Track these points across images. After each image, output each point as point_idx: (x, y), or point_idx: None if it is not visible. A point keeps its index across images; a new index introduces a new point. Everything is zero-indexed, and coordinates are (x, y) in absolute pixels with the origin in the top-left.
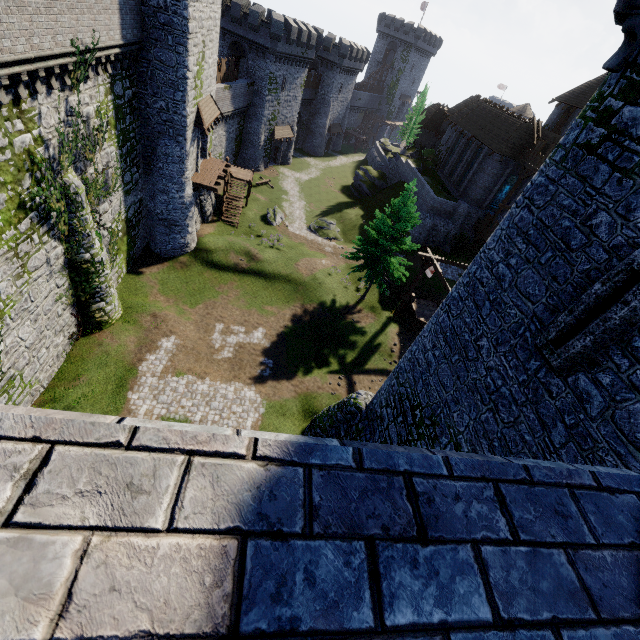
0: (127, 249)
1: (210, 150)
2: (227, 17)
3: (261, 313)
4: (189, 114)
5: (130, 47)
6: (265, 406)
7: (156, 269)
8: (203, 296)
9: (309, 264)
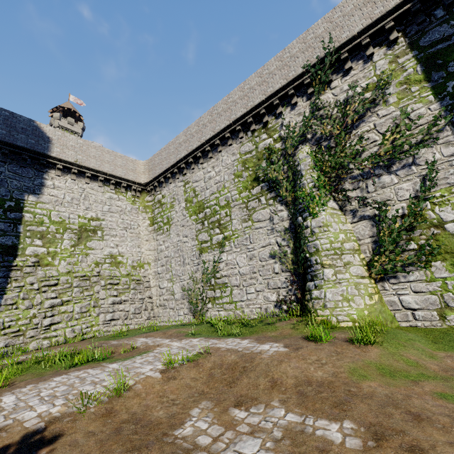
0: None
1: None
2: None
3: None
4: None
5: None
6: None
7: None
8: None
9: None
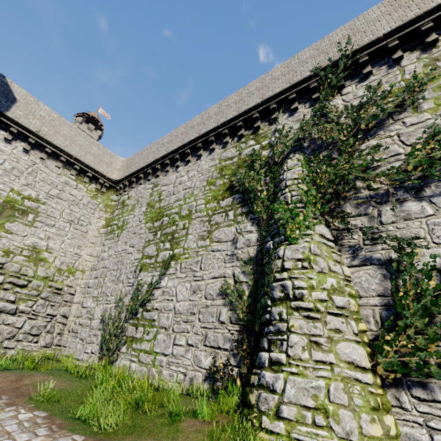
0: None
1: None
2: None
3: None
4: None
5: None
6: None
7: None
8: None
9: None
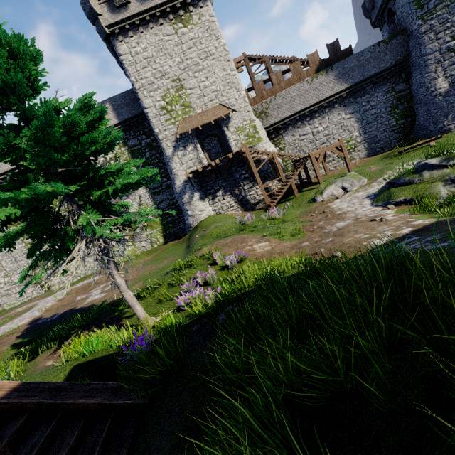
0: (163, 227)
1: (260, 144)
2: (375, 1)
3: (130, 284)
4: (160, 132)
5: (133, 120)
6: (1, 335)
7: (174, 242)
8: (154, 262)
9: (223, 244)
